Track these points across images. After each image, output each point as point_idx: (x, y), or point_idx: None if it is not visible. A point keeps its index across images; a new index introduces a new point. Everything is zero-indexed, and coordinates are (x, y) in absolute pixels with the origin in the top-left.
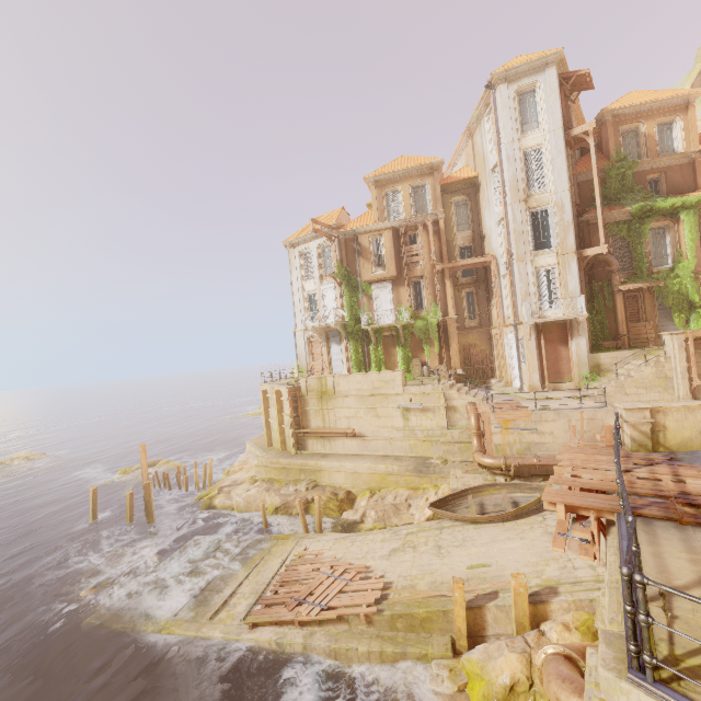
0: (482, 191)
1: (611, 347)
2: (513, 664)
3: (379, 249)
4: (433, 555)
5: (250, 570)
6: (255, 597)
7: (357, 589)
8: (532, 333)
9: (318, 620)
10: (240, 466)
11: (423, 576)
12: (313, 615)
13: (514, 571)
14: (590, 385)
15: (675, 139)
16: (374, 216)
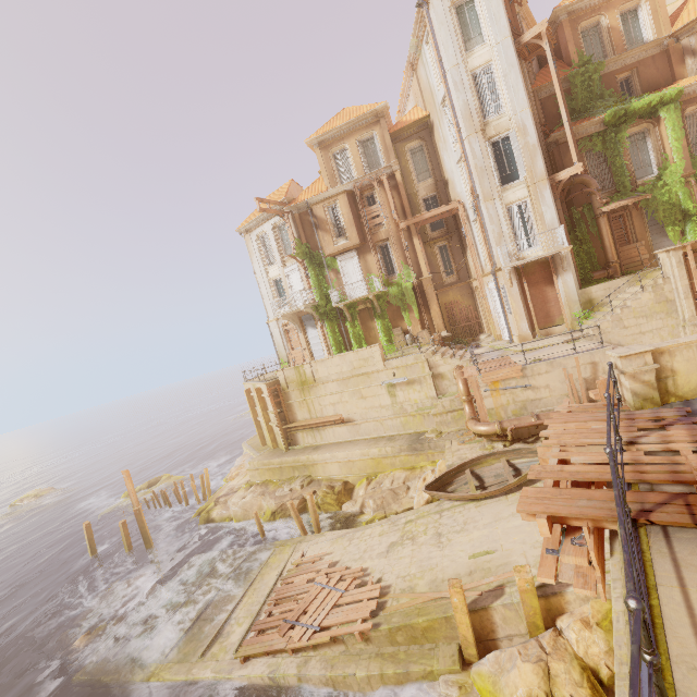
0: (436, 131)
1: (602, 278)
2: (528, 677)
3: (336, 217)
4: (432, 546)
5: (245, 589)
6: (250, 622)
7: (352, 601)
8: (513, 278)
9: (311, 645)
10: (236, 471)
11: (422, 574)
12: (305, 640)
13: (521, 556)
14: (585, 323)
15: (643, 27)
16: (324, 182)
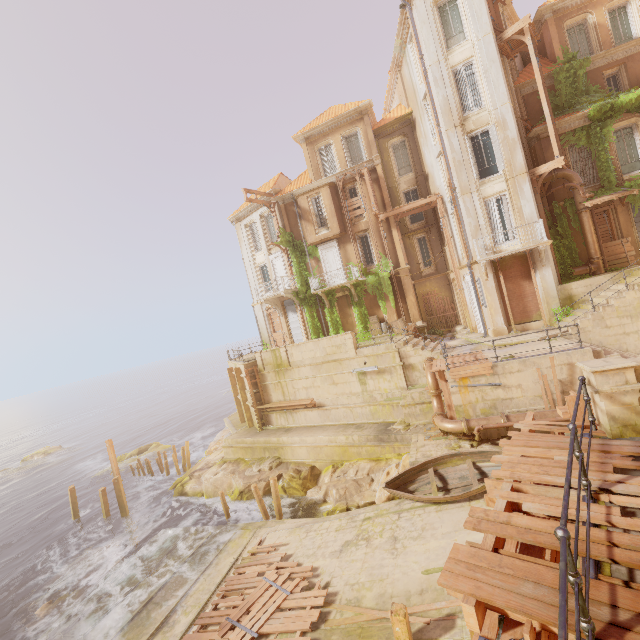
0: (418, 127)
1: (584, 274)
2: None
3: (319, 208)
4: (386, 552)
5: (199, 573)
6: (196, 612)
7: (295, 606)
8: (489, 272)
9: None
10: (215, 445)
11: (371, 585)
12: None
13: None
14: (563, 320)
15: (632, 23)
16: (309, 175)
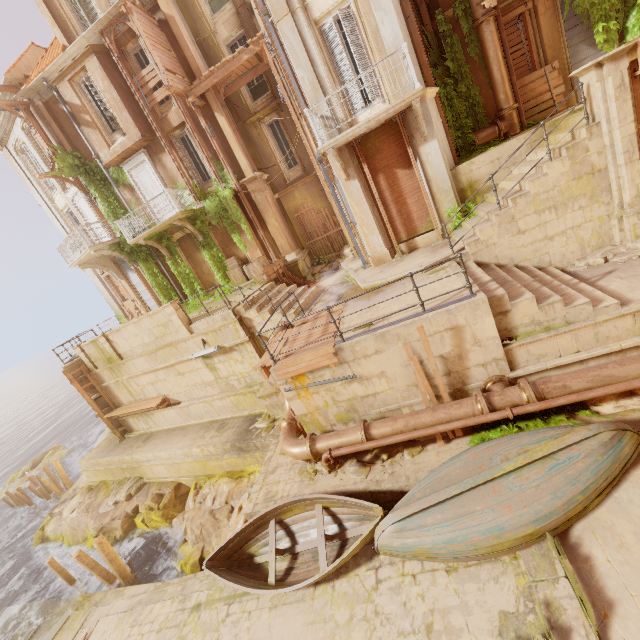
0: None
1: (492, 140)
2: None
3: (95, 98)
4: None
5: None
6: None
7: None
8: (348, 165)
9: None
10: None
11: None
12: None
13: None
14: (463, 226)
15: None
16: (56, 36)
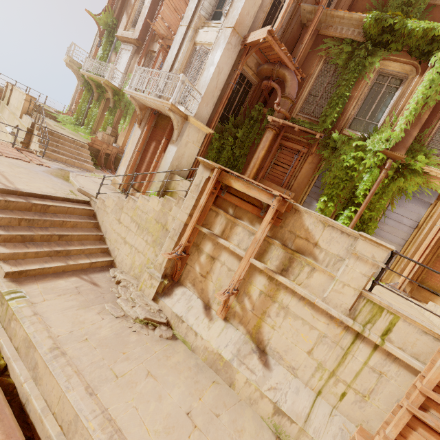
0: None
1: None
2: None
3: (139, 6)
4: None
5: None
6: None
7: None
8: (144, 120)
9: None
10: None
11: None
12: None
13: None
14: None
15: None
16: None
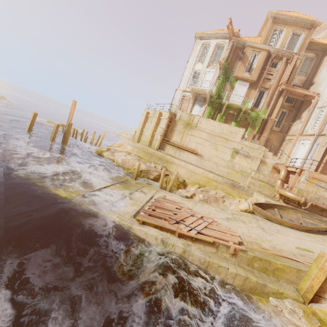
0: None
1: None
2: None
3: (254, 60)
4: (261, 231)
5: (130, 192)
6: (137, 207)
7: (218, 230)
8: None
9: (194, 238)
10: (119, 144)
11: (262, 240)
12: (193, 233)
13: None
14: None
15: None
16: (261, 39)
